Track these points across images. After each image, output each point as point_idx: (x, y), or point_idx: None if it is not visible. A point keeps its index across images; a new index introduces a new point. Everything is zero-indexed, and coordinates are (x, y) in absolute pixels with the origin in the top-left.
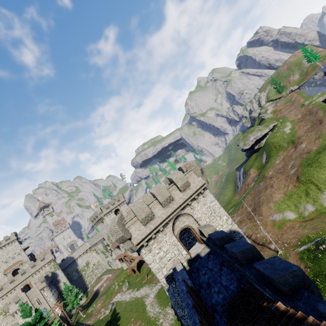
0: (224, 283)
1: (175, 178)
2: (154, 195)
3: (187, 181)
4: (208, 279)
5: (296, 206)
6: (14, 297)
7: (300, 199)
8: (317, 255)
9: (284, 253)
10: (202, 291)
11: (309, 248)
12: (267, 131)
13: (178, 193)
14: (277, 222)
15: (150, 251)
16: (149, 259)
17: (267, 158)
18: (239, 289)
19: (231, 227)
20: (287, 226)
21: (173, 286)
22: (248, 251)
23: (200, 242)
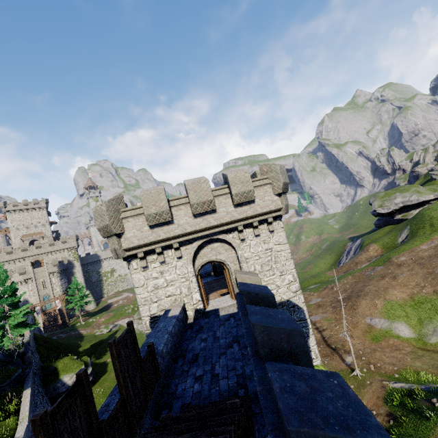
0: (217, 369)
1: (234, 176)
2: (186, 189)
3: (251, 189)
4: (201, 350)
5: (422, 321)
6: (20, 267)
7: (434, 315)
8: (420, 408)
9: (363, 377)
10: (180, 362)
11: (412, 392)
12: (429, 198)
13: (227, 204)
14: (375, 331)
15: (144, 270)
16: (138, 279)
17: (408, 236)
18: (232, 393)
19: (291, 297)
20: (389, 343)
21: None
22: (284, 336)
23: (232, 295)
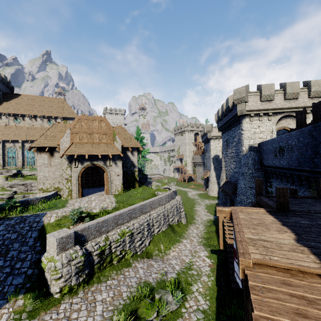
0: None
1: (315, 81)
2: (284, 85)
3: None
4: None
5: None
6: None
7: None
8: None
9: None
10: None
11: None
12: None
13: (304, 97)
14: None
15: (251, 123)
16: (247, 127)
17: None
18: None
19: None
20: None
21: (251, 153)
22: None
23: None
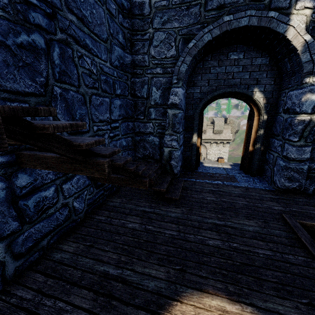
0: None
1: (217, 123)
2: None
3: (222, 130)
4: None
5: None
6: None
7: None
8: None
9: None
10: None
11: None
12: None
13: (210, 132)
14: None
15: None
16: None
17: None
18: None
19: None
20: None
21: None
22: None
23: None
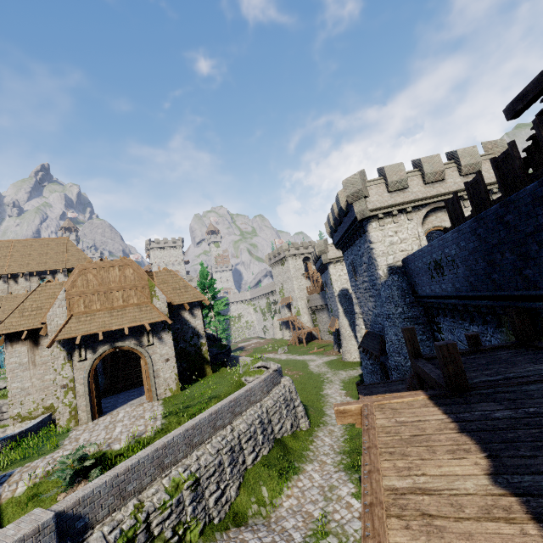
0: None
1: (463, 151)
2: (419, 163)
3: (479, 161)
4: None
5: None
6: None
7: None
8: None
9: None
10: None
11: None
12: None
13: (454, 176)
14: None
15: (382, 229)
16: (377, 236)
17: None
18: None
19: None
20: None
21: (395, 279)
22: None
23: None
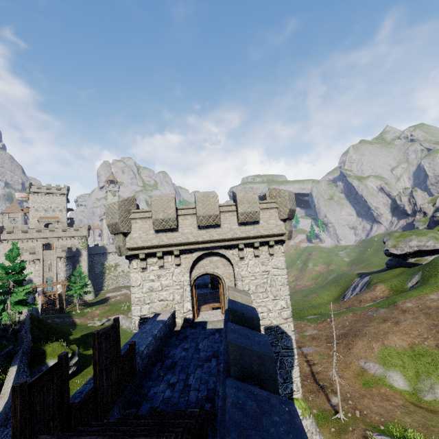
0: (191, 380)
1: (243, 196)
2: (195, 201)
3: (257, 211)
4: (180, 359)
5: (419, 375)
6: (32, 246)
7: (433, 371)
8: None
9: (347, 422)
10: (158, 366)
11: None
12: None
13: (232, 221)
14: (368, 376)
15: (143, 271)
16: (136, 279)
17: (418, 282)
18: (199, 406)
19: (281, 323)
20: (380, 391)
21: None
22: (255, 358)
23: (222, 310)
